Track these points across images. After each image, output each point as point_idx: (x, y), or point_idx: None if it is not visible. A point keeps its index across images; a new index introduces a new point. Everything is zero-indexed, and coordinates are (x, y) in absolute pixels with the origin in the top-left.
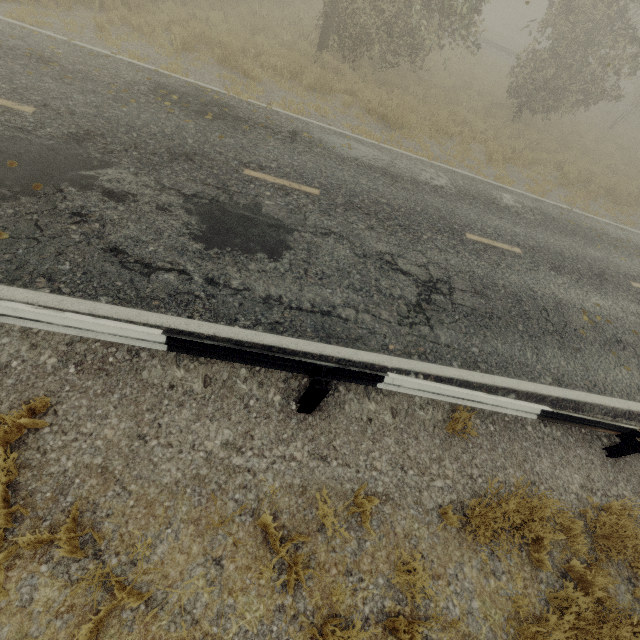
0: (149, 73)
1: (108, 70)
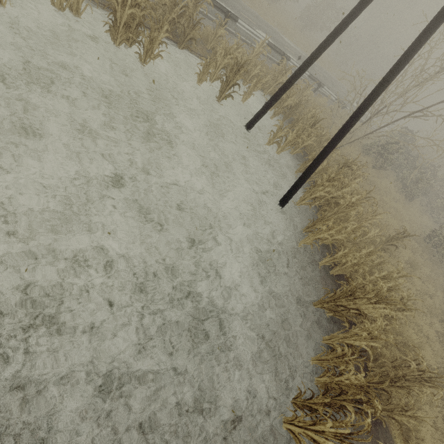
0: (247, 7)
1: (245, 6)
